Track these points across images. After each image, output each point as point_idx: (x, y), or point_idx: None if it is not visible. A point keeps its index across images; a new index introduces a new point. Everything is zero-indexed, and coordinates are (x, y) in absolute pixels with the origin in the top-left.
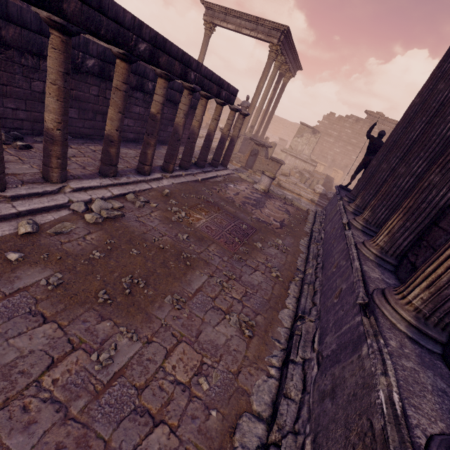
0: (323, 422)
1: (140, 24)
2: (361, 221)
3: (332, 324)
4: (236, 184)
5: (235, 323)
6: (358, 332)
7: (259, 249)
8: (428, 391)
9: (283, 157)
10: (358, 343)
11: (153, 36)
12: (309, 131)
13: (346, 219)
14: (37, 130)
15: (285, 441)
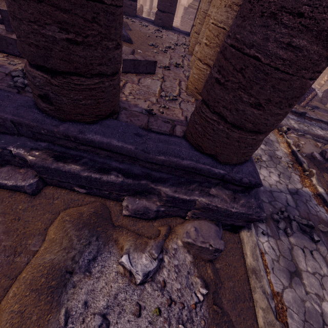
0: None
1: None
2: None
3: None
4: None
5: None
6: None
7: None
8: None
9: None
10: None
11: None
12: None
13: None
14: None
15: None
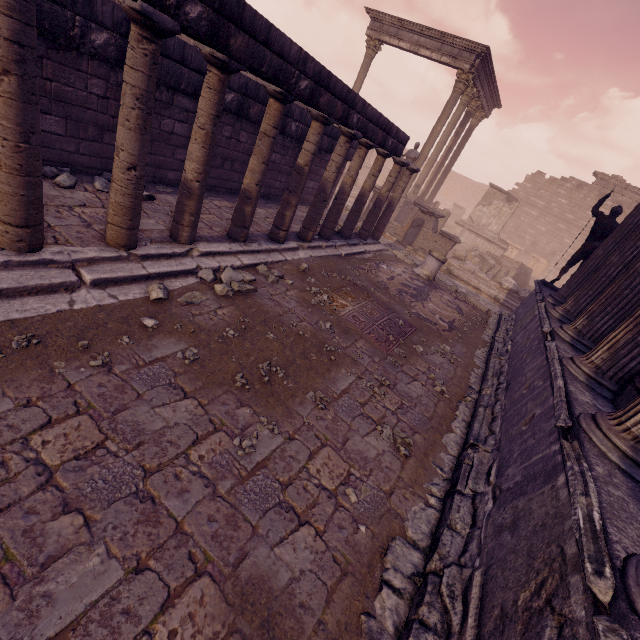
0: (499, 555)
1: (306, 57)
2: (570, 332)
3: (518, 454)
4: (390, 265)
5: (389, 437)
6: (553, 461)
7: (419, 355)
8: (637, 521)
9: (458, 232)
10: (553, 473)
11: (318, 71)
12: (501, 198)
13: (549, 327)
14: (159, 177)
15: (448, 571)
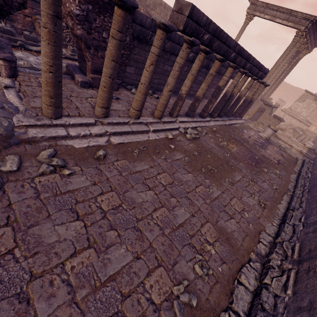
0: (307, 239)
1: (237, 44)
2: None
3: (315, 213)
4: (248, 130)
5: (257, 200)
6: None
7: (265, 172)
8: None
9: (282, 115)
10: None
11: (239, 49)
12: (311, 98)
13: None
14: (157, 88)
15: (285, 242)
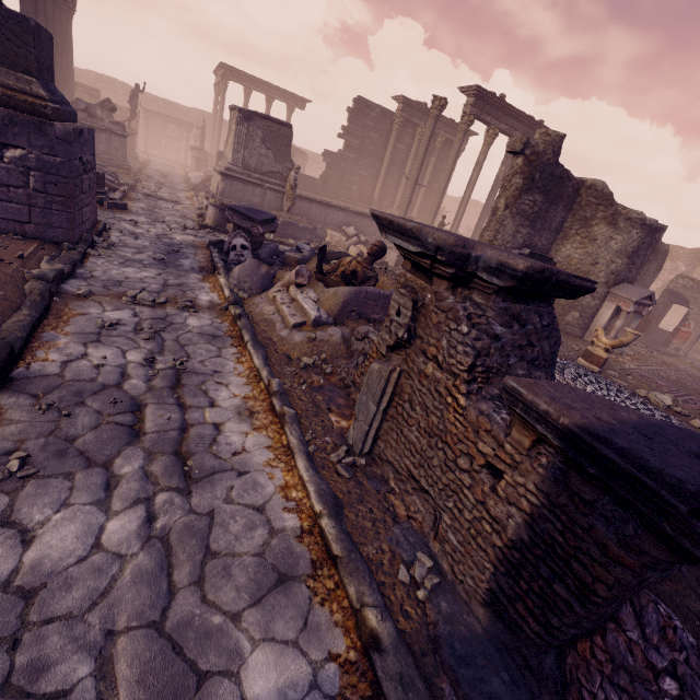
0: None
1: None
2: None
3: None
4: None
5: None
6: None
7: None
8: None
9: None
10: None
11: None
12: None
13: None
14: None
15: None
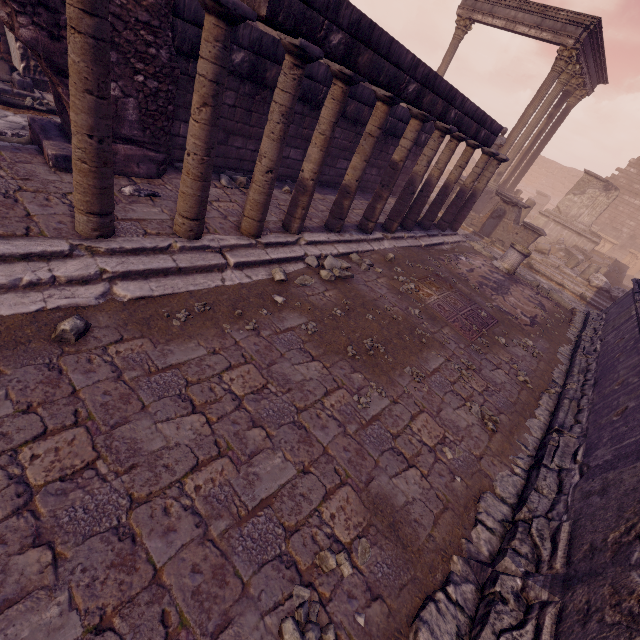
0: (587, 512)
1: (418, 63)
2: None
3: (608, 439)
4: (469, 257)
5: (477, 413)
6: None
7: (501, 346)
8: None
9: (541, 223)
10: None
11: (426, 74)
12: (597, 186)
13: None
14: None
15: (537, 520)
